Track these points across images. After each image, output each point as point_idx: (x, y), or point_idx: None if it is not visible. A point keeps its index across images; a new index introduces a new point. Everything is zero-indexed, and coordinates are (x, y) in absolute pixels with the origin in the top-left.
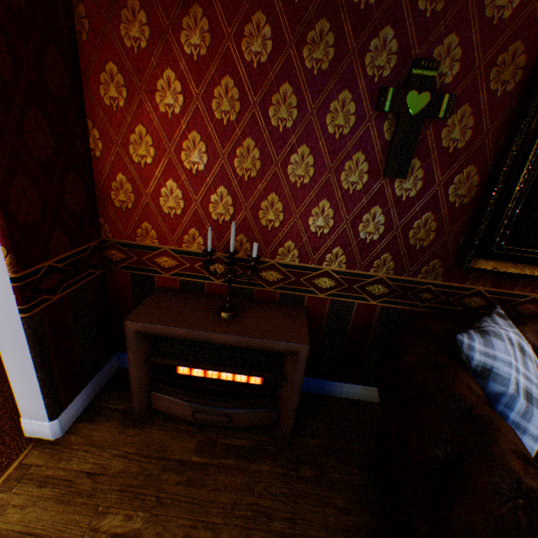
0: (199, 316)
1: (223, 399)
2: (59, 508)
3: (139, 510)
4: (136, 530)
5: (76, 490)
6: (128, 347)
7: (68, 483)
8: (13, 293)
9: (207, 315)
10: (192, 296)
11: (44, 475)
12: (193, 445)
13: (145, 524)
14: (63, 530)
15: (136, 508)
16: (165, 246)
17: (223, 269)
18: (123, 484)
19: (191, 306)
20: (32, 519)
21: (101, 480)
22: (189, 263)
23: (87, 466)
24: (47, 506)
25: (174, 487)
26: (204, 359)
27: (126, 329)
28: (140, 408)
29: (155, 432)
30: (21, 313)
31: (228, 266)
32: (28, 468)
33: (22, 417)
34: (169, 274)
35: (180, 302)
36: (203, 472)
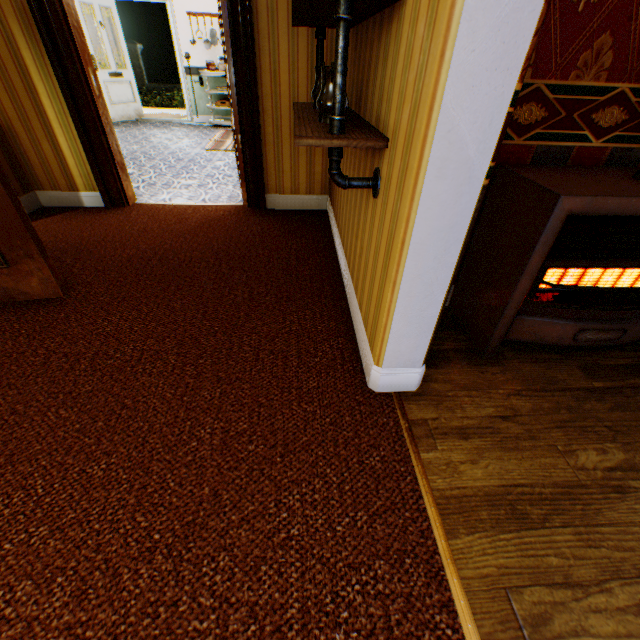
0: (630, 186)
1: (637, 307)
2: (513, 456)
3: (602, 443)
4: (624, 461)
5: (508, 436)
6: (537, 245)
7: (491, 431)
8: (497, 132)
9: (636, 184)
10: (562, 170)
11: (453, 427)
12: (578, 373)
13: (626, 454)
14: (546, 475)
15: (598, 442)
16: (538, 81)
17: (614, 117)
18: (553, 421)
19: (591, 178)
20: (498, 471)
21: (523, 422)
22: (565, 112)
23: (490, 411)
24: (498, 457)
25: (611, 415)
26: (616, 255)
27: (553, 213)
28: (499, 339)
29: (520, 366)
30: (484, 177)
31: (626, 109)
32: (424, 424)
33: (381, 367)
34: (522, 139)
35: (567, 175)
36: (622, 396)
